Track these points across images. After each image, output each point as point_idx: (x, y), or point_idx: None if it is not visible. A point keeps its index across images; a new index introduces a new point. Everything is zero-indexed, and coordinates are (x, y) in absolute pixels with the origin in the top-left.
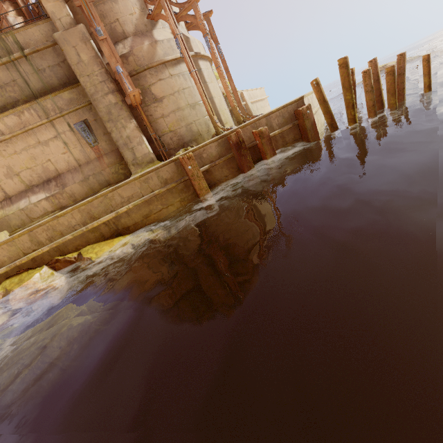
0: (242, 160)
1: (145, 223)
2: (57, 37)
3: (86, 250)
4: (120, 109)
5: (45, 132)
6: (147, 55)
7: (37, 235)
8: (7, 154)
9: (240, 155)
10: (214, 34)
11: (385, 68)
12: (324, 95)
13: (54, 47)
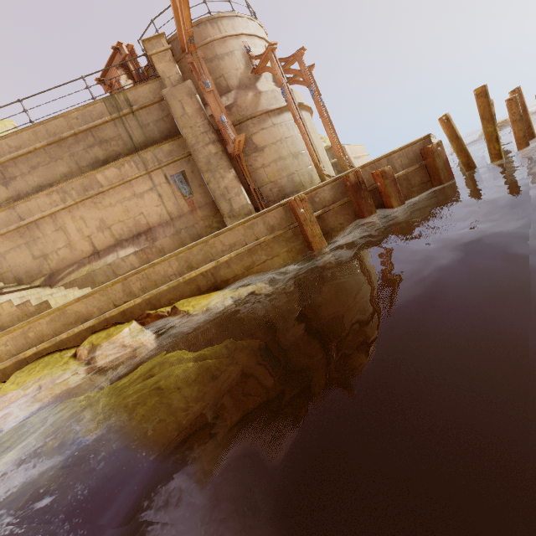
0: (362, 204)
1: (246, 276)
2: (165, 93)
3: (181, 303)
4: (220, 159)
5: (141, 184)
6: (251, 106)
7: (130, 284)
8: (103, 206)
9: (359, 197)
10: (315, 87)
11: (506, 122)
12: (457, 131)
13: (160, 103)
